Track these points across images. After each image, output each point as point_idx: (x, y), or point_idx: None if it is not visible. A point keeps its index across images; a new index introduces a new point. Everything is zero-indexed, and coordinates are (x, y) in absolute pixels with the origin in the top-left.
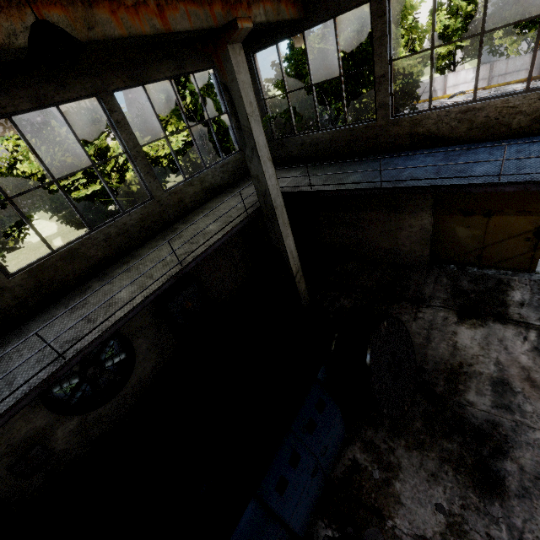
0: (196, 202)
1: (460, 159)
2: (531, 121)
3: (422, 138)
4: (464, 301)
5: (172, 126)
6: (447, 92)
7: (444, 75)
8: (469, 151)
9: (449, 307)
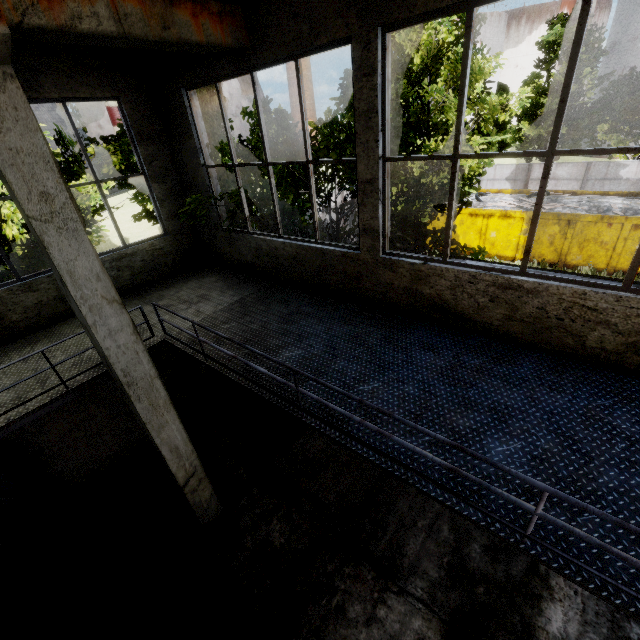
0: (40, 319)
1: (473, 389)
2: (625, 346)
3: (429, 304)
4: (463, 601)
5: (110, 167)
6: (529, 185)
7: (528, 164)
8: (499, 367)
9: (434, 608)
